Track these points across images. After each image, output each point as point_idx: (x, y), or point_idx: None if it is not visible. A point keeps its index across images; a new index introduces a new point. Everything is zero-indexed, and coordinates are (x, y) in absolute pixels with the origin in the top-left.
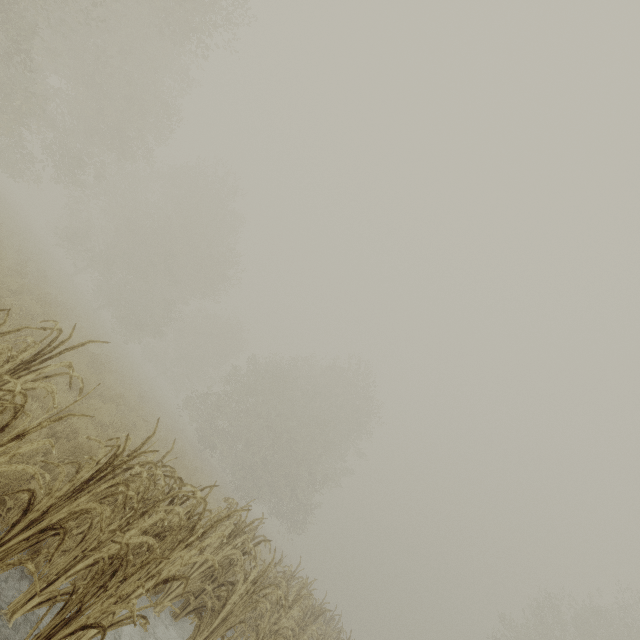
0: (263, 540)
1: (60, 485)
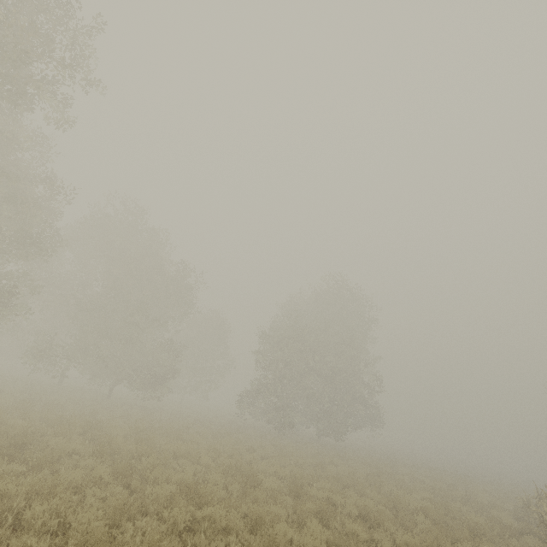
0: None
1: None
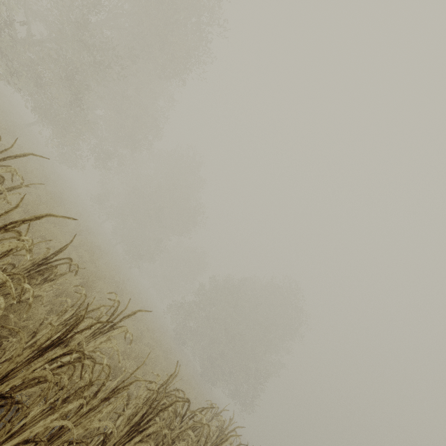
0: (241, 444)
1: (123, 426)
